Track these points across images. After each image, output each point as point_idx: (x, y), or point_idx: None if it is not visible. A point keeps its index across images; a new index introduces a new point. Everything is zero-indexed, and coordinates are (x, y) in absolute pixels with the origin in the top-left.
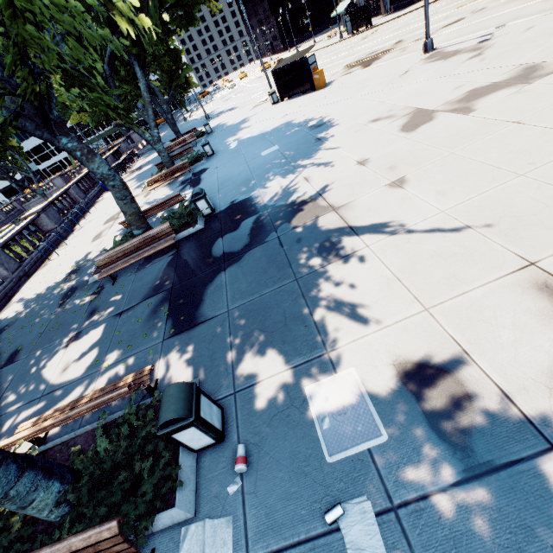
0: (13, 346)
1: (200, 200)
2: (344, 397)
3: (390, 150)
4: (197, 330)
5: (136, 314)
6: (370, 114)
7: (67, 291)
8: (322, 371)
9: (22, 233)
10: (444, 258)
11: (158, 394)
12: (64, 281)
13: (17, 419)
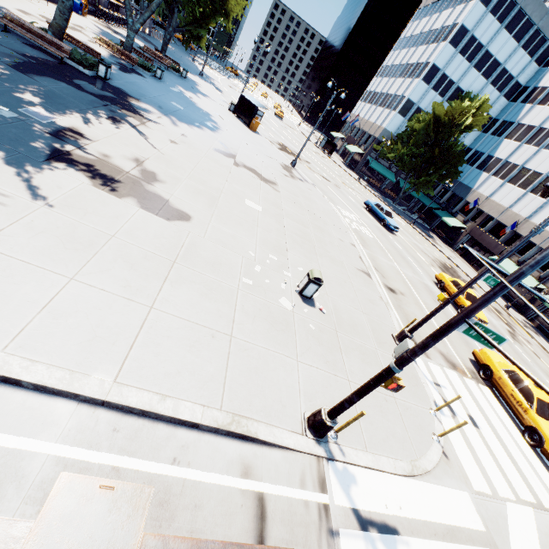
0: None
1: (104, 65)
2: (47, 115)
3: (197, 144)
4: (23, 75)
5: None
6: (227, 142)
7: None
8: (51, 112)
9: None
10: (135, 145)
11: None
12: None
13: None
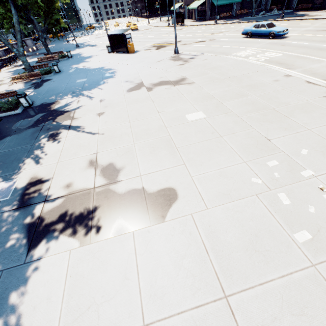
0: None
1: (21, 98)
2: (8, 186)
3: (114, 98)
4: None
5: None
6: (128, 77)
7: None
8: (9, 178)
9: None
10: (80, 146)
11: None
12: None
13: None
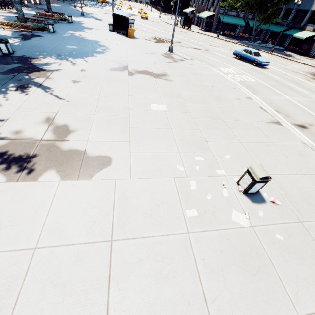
0: None
1: (2, 43)
2: None
3: (95, 72)
4: None
5: None
6: (117, 58)
7: None
8: None
9: None
10: (44, 103)
11: None
12: None
13: None
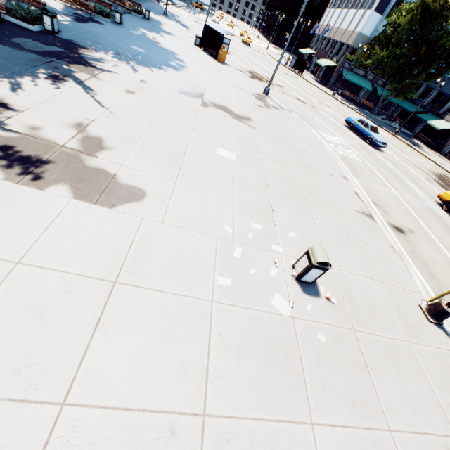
0: None
1: (47, 16)
2: None
3: (159, 88)
4: None
5: None
6: (193, 80)
7: None
8: None
9: None
10: (79, 105)
11: None
12: None
13: None
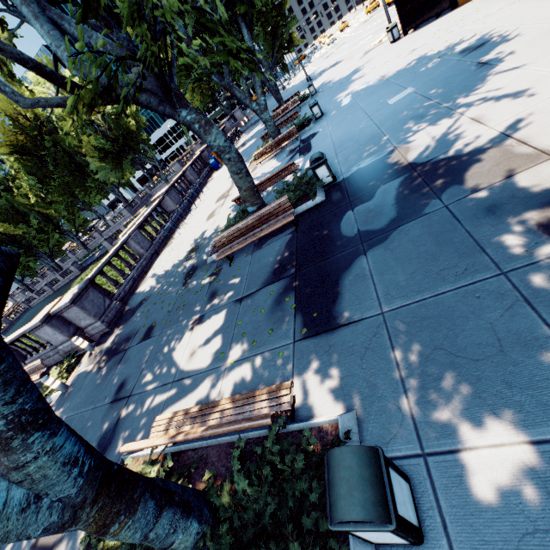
0: (149, 320)
1: (320, 166)
2: None
3: None
4: (339, 335)
5: (258, 302)
6: None
7: (189, 270)
8: None
9: (152, 215)
10: None
11: (309, 435)
12: (185, 259)
13: (154, 401)
